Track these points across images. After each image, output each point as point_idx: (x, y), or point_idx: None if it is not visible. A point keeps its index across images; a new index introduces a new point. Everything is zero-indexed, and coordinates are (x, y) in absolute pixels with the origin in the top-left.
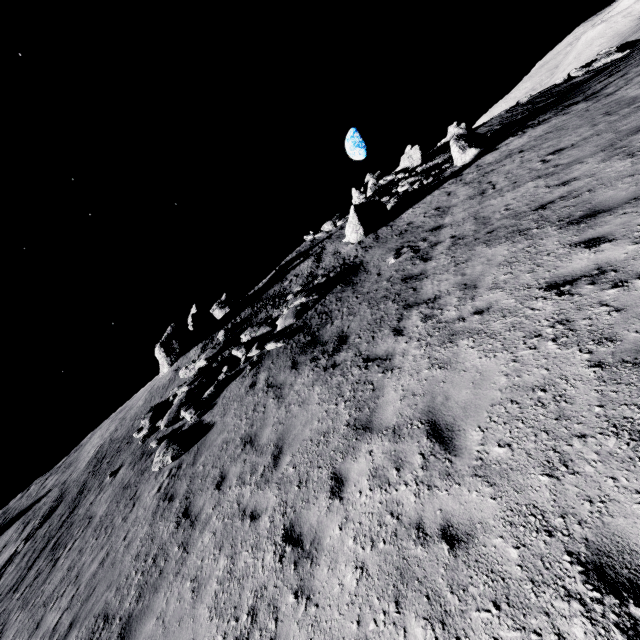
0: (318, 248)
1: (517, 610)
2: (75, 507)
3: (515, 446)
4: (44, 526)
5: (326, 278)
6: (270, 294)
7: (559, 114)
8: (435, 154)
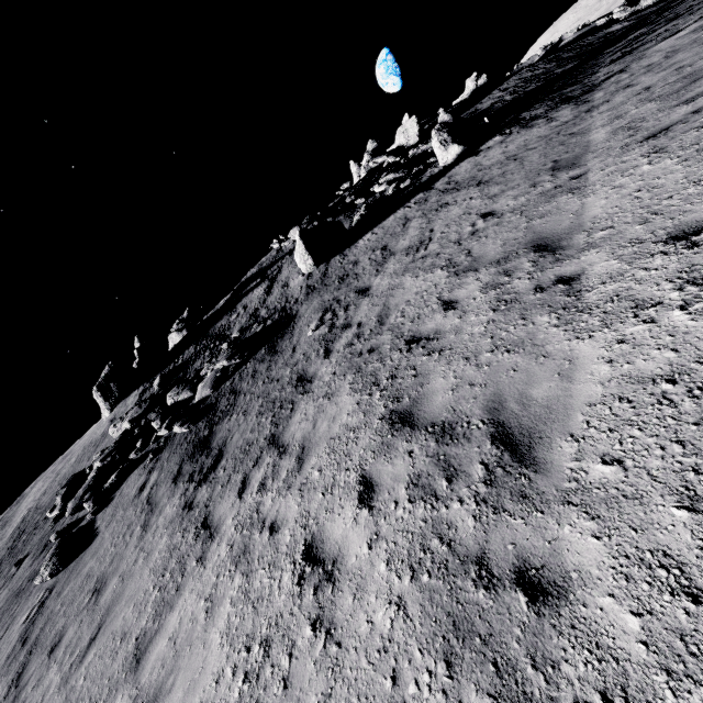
0: (276, 268)
1: None
2: None
3: None
4: None
5: (262, 327)
6: (216, 330)
7: (547, 115)
8: None
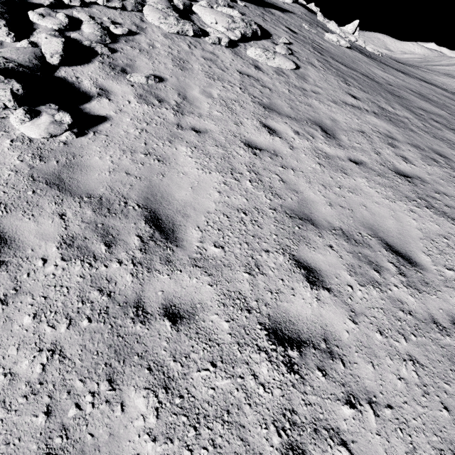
0: None
1: None
2: None
3: None
4: None
5: None
6: None
7: None
8: None
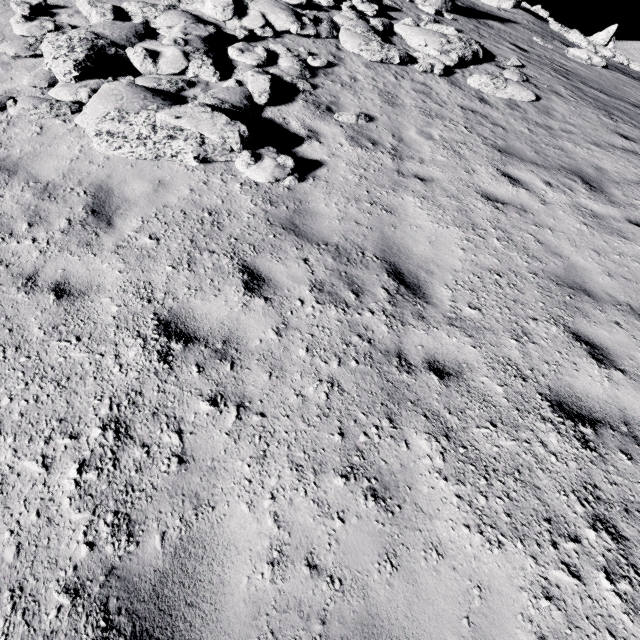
0: None
1: None
2: None
3: None
4: None
5: None
6: None
7: None
8: None
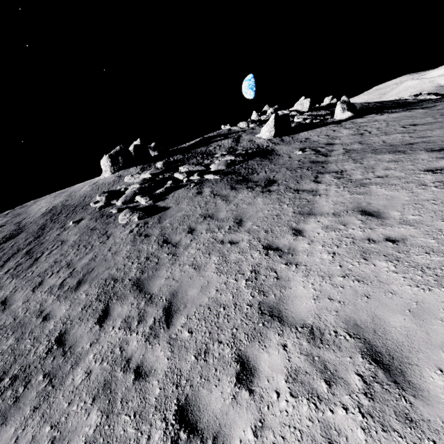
0: (235, 135)
1: (439, 253)
2: (40, 236)
3: (423, 215)
4: (9, 242)
5: (245, 152)
6: (198, 151)
7: (406, 111)
8: (316, 110)
